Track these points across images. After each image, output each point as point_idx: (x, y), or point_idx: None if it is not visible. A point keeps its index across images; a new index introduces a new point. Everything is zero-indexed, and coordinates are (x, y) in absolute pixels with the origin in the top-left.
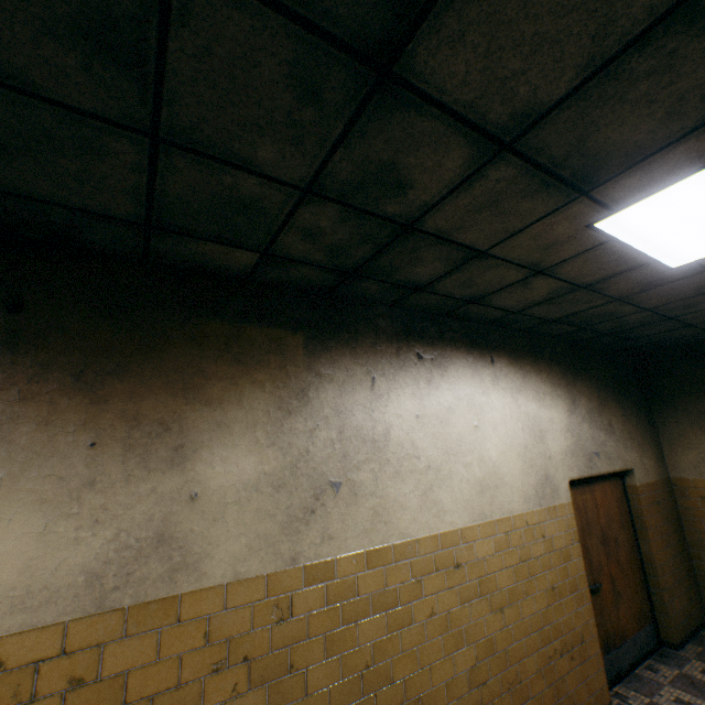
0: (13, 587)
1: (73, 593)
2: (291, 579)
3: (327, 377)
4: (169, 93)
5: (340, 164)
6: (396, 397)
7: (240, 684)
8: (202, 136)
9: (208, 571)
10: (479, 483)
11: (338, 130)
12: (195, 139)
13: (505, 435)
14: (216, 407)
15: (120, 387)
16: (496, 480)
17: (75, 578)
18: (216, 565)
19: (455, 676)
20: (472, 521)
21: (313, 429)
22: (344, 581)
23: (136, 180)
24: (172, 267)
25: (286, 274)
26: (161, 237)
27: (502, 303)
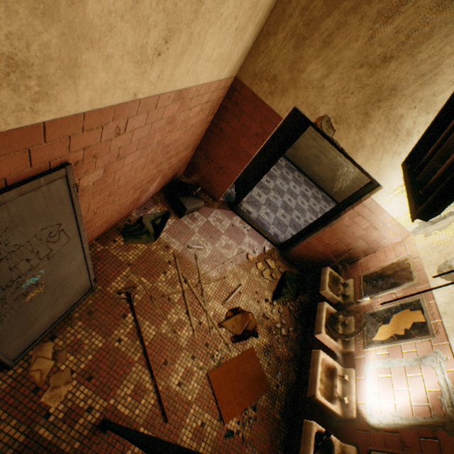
0: None
1: None
2: None
3: None
4: None
5: None
6: None
7: None
8: None
9: None
10: None
11: None
12: None
13: None
14: None
15: None
16: None
17: None
18: None
19: (333, 160)
20: None
21: None
22: None
23: None
24: None
25: None
26: None
27: None
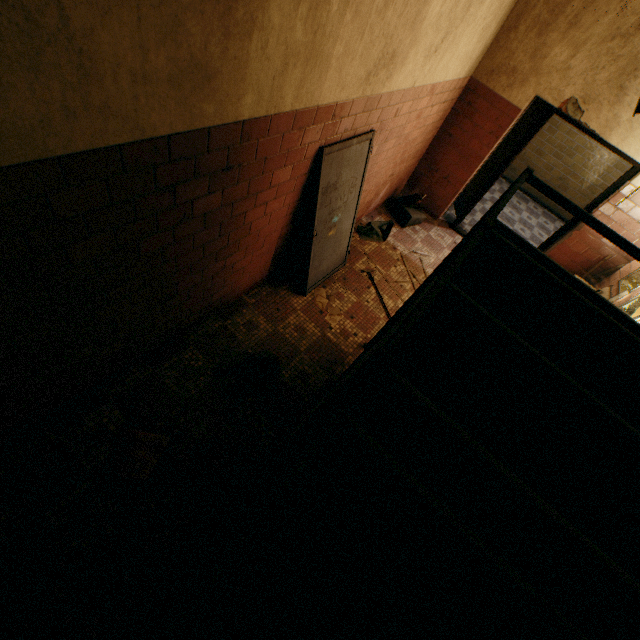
0: None
1: None
2: None
3: None
4: None
5: None
6: None
7: None
8: None
9: None
10: None
11: None
12: None
13: None
14: None
15: None
16: None
17: None
18: None
19: (587, 181)
20: None
21: None
22: None
23: None
24: None
25: None
26: None
27: None
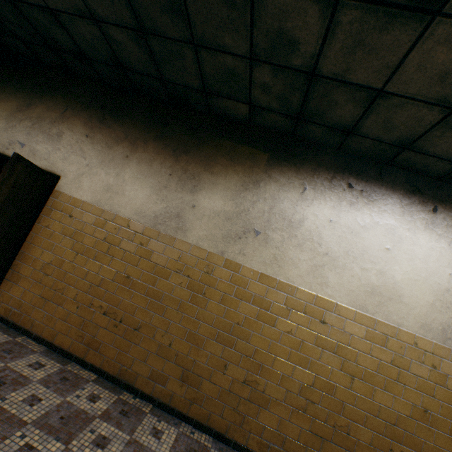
0: (138, 208)
1: (150, 218)
2: (218, 260)
3: (274, 179)
4: (192, 23)
5: (258, 38)
6: (317, 204)
7: (183, 284)
8: (206, 39)
9: (188, 236)
10: (371, 286)
11: (249, 18)
12: (205, 41)
13: (421, 269)
14: (214, 176)
15: (185, 158)
16: (391, 294)
17: (152, 214)
18: (191, 235)
19: (291, 377)
20: (350, 305)
21: (255, 201)
22: (242, 277)
23: (195, 67)
24: (218, 116)
25: (265, 120)
26: (210, 98)
27: (440, 151)
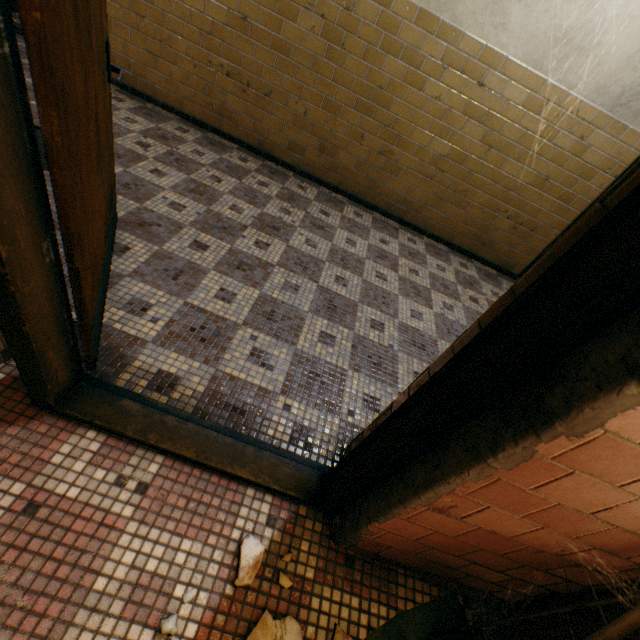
0: None
1: None
2: None
3: None
4: None
5: None
6: None
7: (316, 30)
8: None
9: None
10: (564, 30)
11: None
12: None
13: None
14: None
15: None
16: (585, 43)
17: None
18: None
19: (427, 149)
20: (523, 61)
21: None
22: (394, 18)
23: None
24: None
25: None
26: None
27: None
